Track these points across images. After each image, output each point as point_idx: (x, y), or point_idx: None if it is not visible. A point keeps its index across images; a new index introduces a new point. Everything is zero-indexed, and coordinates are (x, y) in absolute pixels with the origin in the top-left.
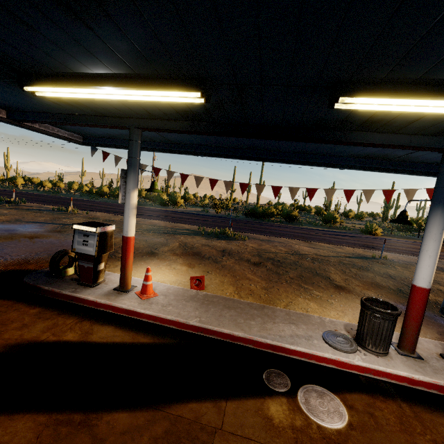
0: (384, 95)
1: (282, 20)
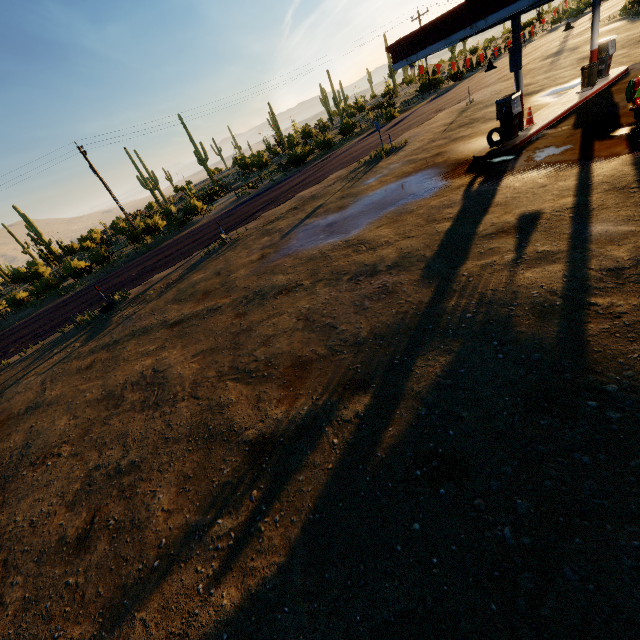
0: None
1: None
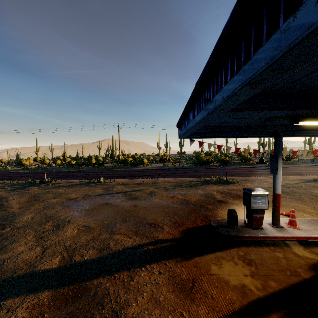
0: None
1: None
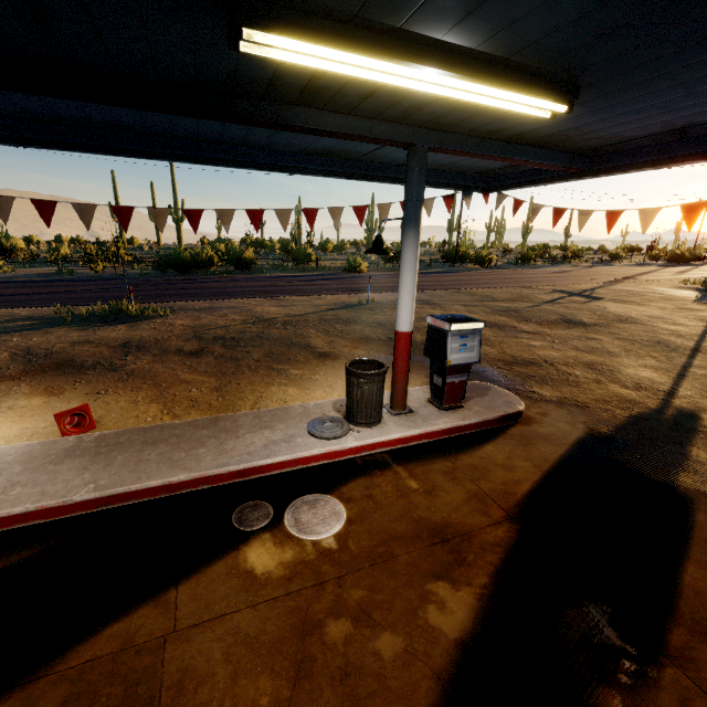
0: (315, 38)
1: None
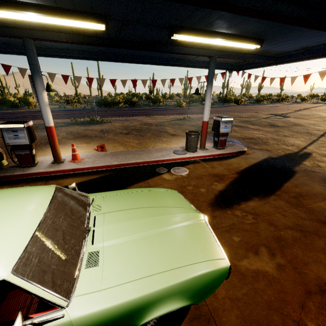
0: (190, 34)
1: (156, 4)
